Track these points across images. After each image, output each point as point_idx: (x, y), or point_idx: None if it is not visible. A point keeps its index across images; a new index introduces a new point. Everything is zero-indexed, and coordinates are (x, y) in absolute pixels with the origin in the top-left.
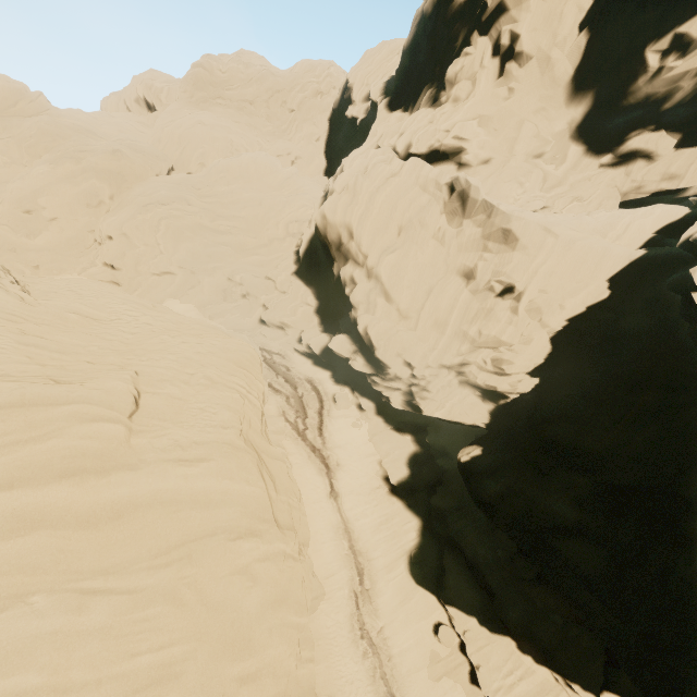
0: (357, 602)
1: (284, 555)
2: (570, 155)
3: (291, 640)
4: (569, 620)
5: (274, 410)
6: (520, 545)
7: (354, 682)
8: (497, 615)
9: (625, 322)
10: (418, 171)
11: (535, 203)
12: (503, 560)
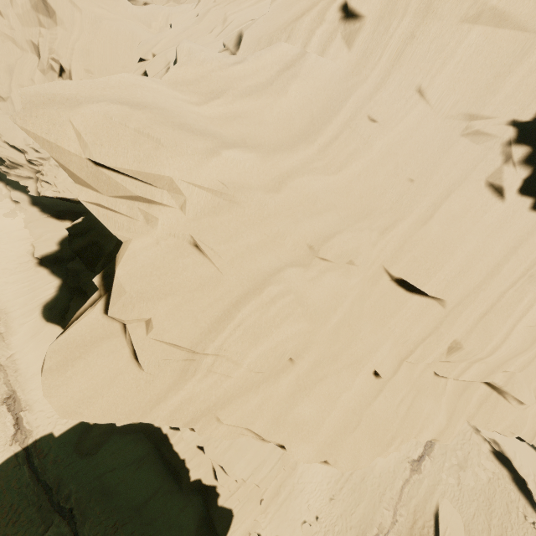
0: None
1: None
2: None
3: None
4: None
5: None
6: None
7: None
8: None
9: None
10: None
11: None
12: None
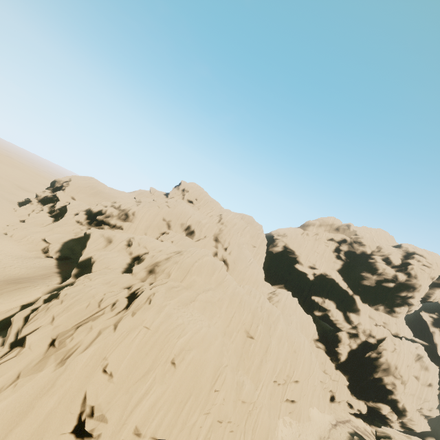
0: None
1: None
2: None
3: None
4: None
5: None
6: None
7: None
8: None
9: None
10: (409, 347)
11: None
12: None
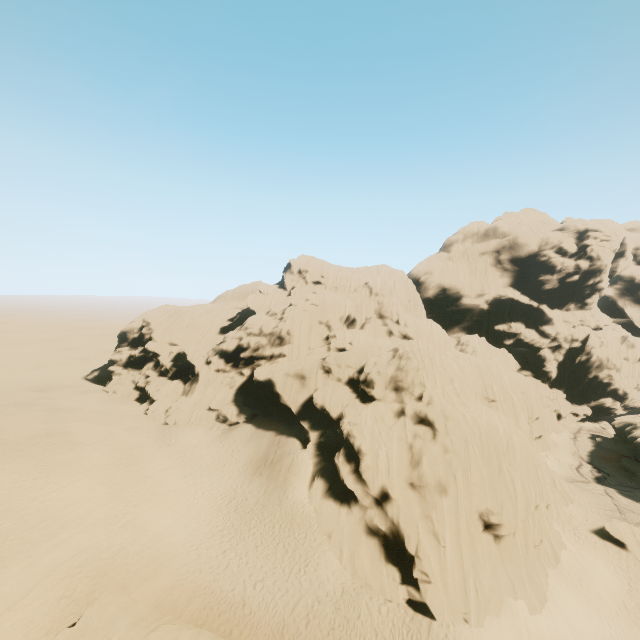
0: None
1: None
2: None
3: None
4: None
5: None
6: None
7: None
8: None
9: None
10: (613, 334)
11: None
12: None
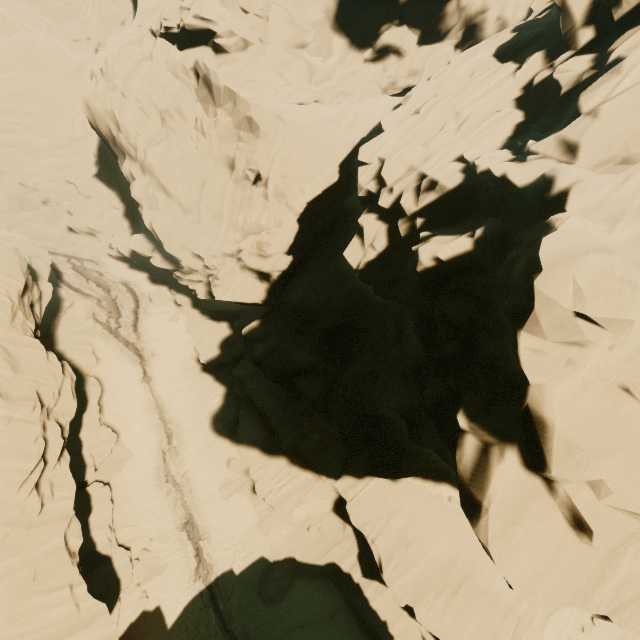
0: (165, 458)
1: (10, 420)
2: (335, 47)
3: (10, 481)
4: (325, 436)
5: (82, 313)
6: (285, 390)
7: (156, 513)
8: (276, 444)
9: (346, 201)
10: (166, 54)
11: (297, 95)
12: (284, 405)
